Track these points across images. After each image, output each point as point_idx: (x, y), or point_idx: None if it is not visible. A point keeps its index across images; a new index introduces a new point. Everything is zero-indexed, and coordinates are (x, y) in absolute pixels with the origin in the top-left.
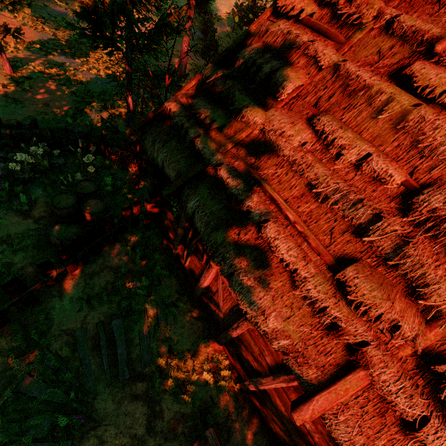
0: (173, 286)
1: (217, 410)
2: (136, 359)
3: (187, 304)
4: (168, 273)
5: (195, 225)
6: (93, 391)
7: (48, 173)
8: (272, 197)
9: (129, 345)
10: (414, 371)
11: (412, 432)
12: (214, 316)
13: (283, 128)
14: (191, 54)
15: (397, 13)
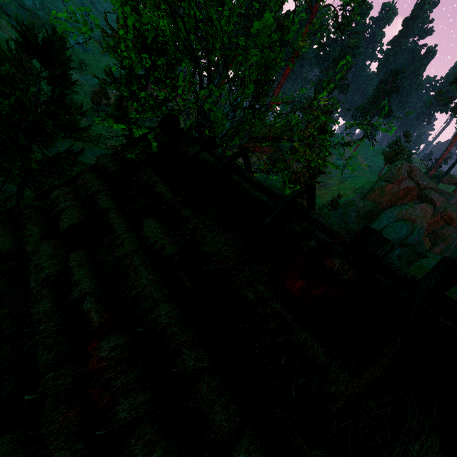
0: None
1: None
2: None
3: None
4: None
5: None
6: None
7: None
8: None
9: None
10: None
11: None
12: None
13: (40, 260)
14: None
15: (157, 181)
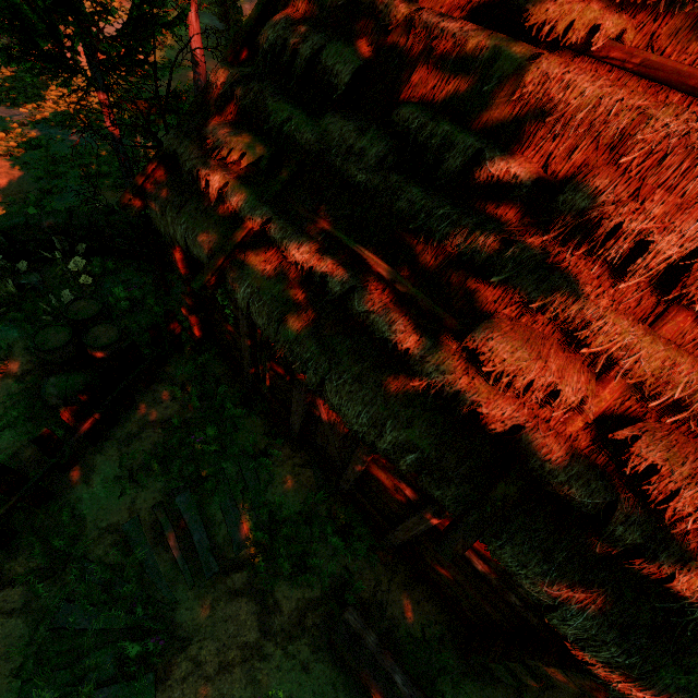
0: (257, 428)
1: (357, 583)
2: (225, 543)
3: (285, 449)
4: (245, 411)
5: (256, 324)
6: (169, 601)
7: (19, 301)
8: (354, 252)
9: (209, 526)
10: (591, 448)
11: (601, 530)
12: (328, 456)
13: (348, 141)
14: (212, 61)
15: None
